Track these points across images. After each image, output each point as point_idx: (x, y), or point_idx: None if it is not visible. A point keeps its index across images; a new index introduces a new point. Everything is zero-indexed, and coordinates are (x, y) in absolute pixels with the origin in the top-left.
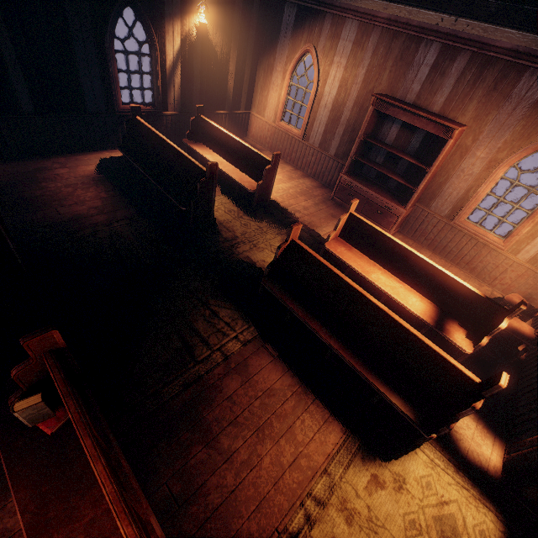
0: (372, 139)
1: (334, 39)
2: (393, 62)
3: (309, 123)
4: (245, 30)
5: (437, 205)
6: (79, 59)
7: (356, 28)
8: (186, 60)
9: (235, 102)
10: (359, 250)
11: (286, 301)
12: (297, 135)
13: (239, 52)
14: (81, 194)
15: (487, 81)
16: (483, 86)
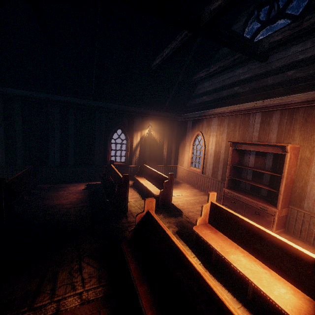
0: (238, 165)
1: (208, 126)
2: (239, 127)
3: (204, 164)
4: (171, 133)
5: (309, 205)
6: (96, 146)
7: (217, 120)
8: (142, 144)
9: (168, 161)
10: (224, 234)
11: (129, 261)
12: (199, 172)
13: (168, 141)
14: (71, 196)
15: (298, 119)
16: (297, 122)
